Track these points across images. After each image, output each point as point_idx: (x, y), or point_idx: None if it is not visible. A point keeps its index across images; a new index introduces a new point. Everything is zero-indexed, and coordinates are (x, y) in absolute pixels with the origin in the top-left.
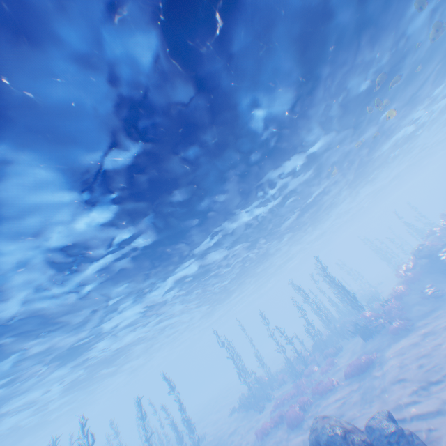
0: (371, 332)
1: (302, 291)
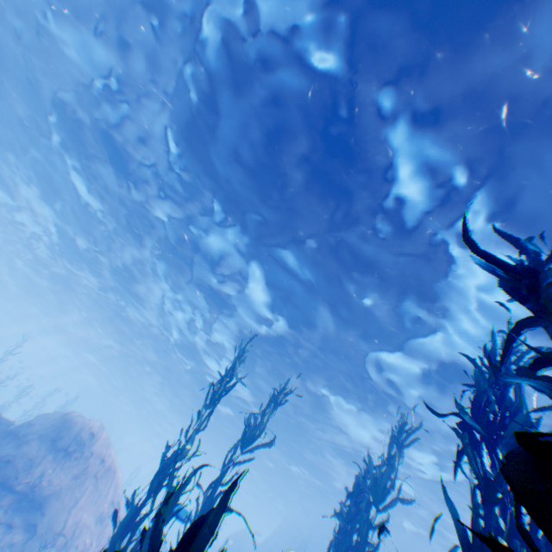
0: None
1: None
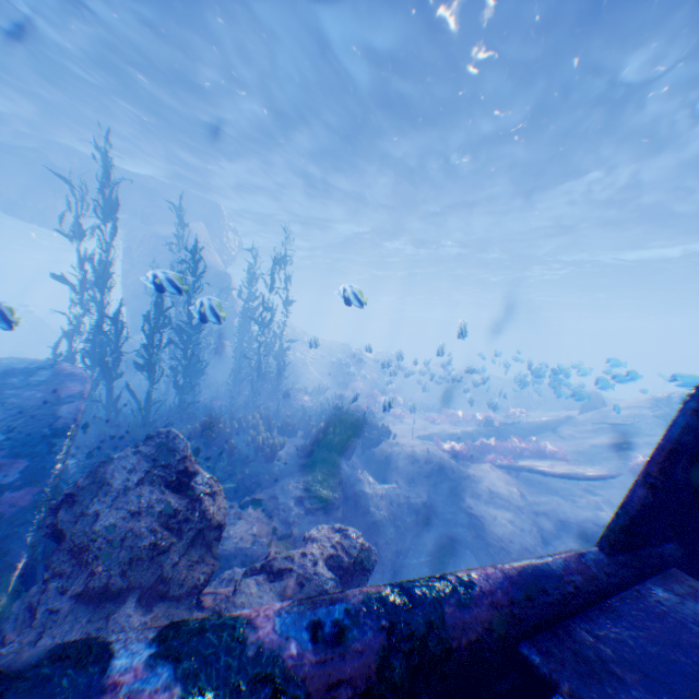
0: None
1: None
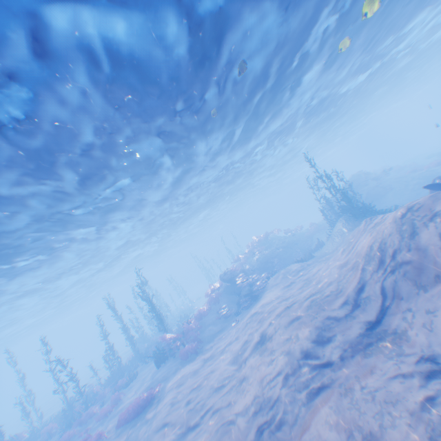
0: (167, 356)
1: (112, 309)
